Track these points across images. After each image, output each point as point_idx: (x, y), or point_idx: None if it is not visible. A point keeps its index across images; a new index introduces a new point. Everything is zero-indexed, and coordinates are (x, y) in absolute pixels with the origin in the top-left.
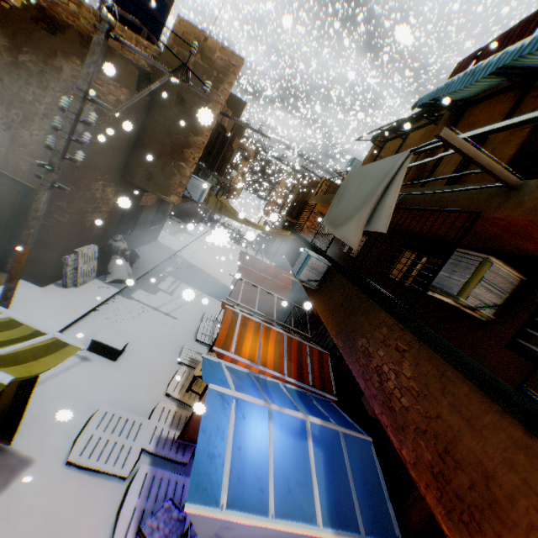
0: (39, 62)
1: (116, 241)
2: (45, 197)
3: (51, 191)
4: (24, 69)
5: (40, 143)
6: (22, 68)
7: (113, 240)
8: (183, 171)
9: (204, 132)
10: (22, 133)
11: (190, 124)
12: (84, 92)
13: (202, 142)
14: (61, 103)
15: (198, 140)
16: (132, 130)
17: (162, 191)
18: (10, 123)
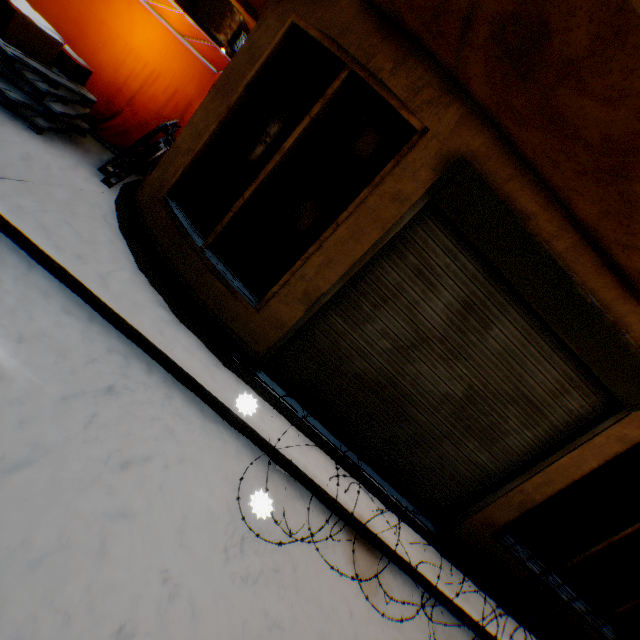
0: None
1: None
2: None
3: None
4: None
5: None
6: None
7: None
8: (234, 18)
9: None
10: None
11: None
12: None
13: None
14: None
15: None
16: None
17: (215, 30)
18: None
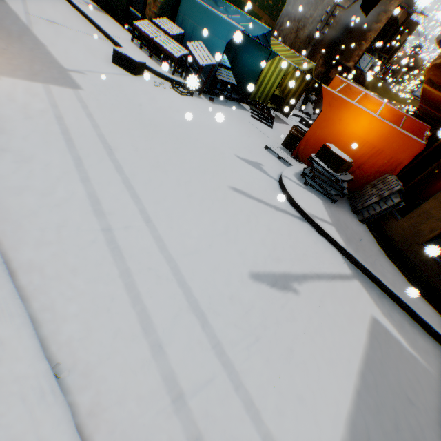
0: (316, 0)
1: (311, 95)
2: (309, 50)
3: (311, 48)
4: (310, 5)
5: (305, 37)
6: (309, 5)
7: (310, 95)
8: (361, 48)
9: (381, 21)
10: (300, 34)
11: (374, 19)
12: (337, 3)
13: (378, 28)
14: (327, 11)
15: (376, 27)
16: (342, 27)
17: (346, 61)
18: (297, 31)
